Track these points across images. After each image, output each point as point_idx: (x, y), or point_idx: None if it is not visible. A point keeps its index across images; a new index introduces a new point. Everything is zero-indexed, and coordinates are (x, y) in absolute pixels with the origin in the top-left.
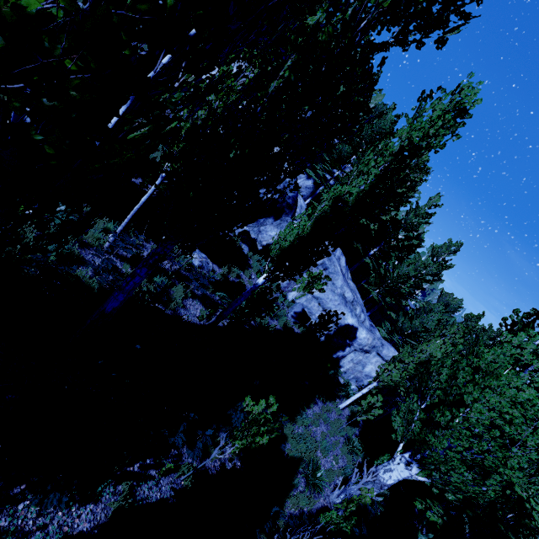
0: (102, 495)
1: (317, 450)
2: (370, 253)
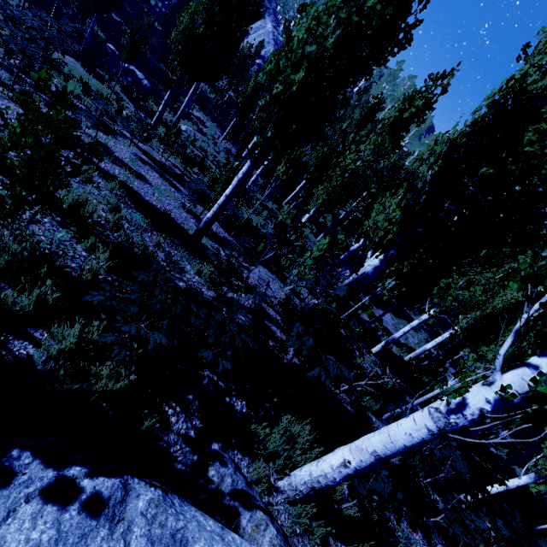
0: None
1: None
2: None
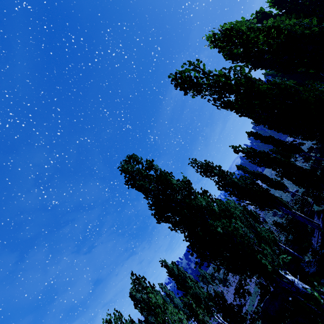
0: None
1: None
2: None
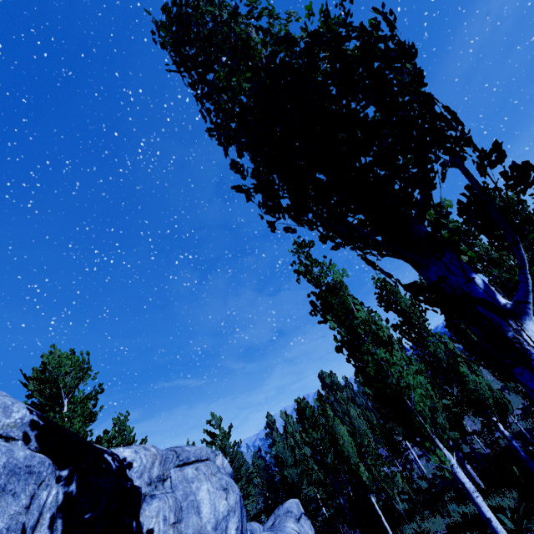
0: None
1: None
2: None
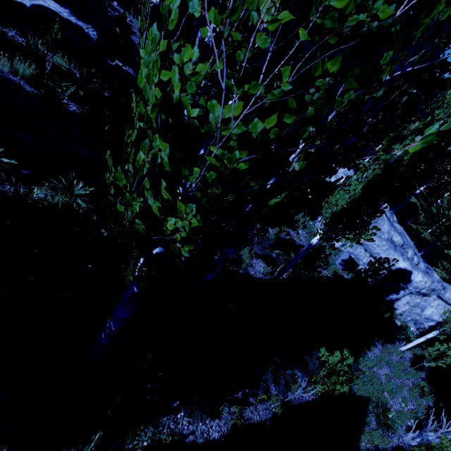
0: (222, 413)
1: (384, 392)
2: (415, 193)
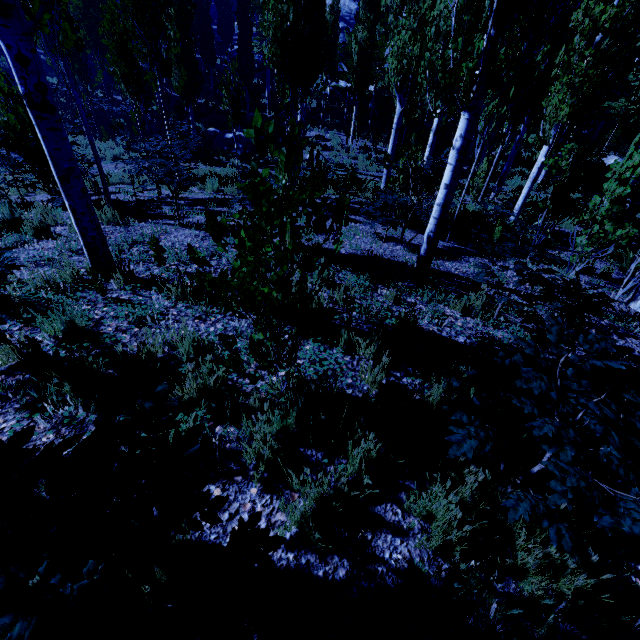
0: None
1: None
2: None
